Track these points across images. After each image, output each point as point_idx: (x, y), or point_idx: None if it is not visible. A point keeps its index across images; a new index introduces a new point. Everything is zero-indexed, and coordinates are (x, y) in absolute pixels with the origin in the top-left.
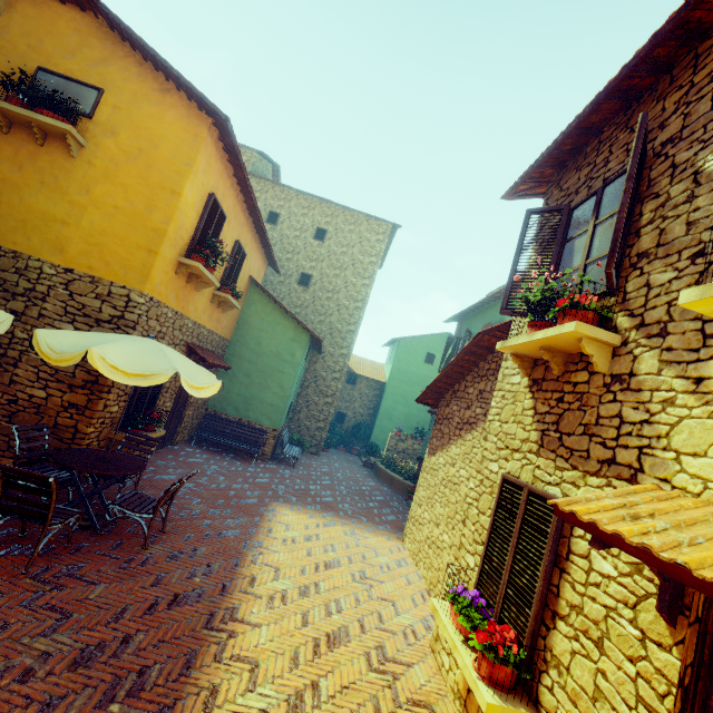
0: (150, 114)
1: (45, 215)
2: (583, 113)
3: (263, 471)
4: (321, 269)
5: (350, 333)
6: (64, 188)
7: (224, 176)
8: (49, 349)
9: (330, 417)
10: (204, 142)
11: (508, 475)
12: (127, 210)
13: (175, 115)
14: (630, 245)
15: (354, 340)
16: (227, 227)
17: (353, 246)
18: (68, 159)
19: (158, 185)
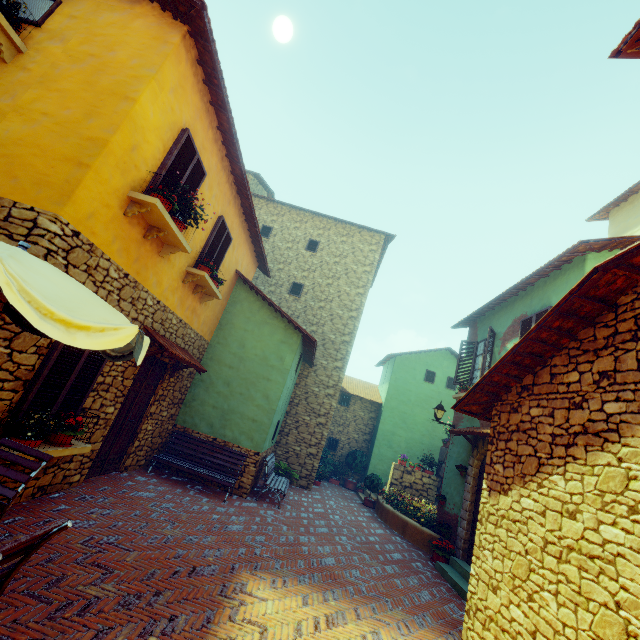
0: (113, 22)
1: None
2: None
3: (237, 512)
4: (313, 278)
5: (344, 344)
6: None
7: (204, 121)
8: None
9: (323, 440)
10: (175, 49)
11: None
12: (60, 117)
13: (143, 23)
14: None
15: (349, 351)
16: (208, 193)
17: (346, 256)
18: None
19: (108, 91)
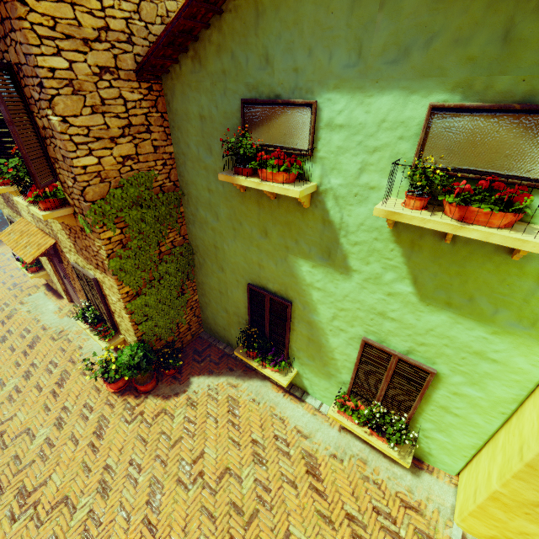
0: None
1: None
2: None
3: None
4: None
5: None
6: None
7: None
8: None
9: None
10: None
11: (7, 216)
12: None
13: None
14: None
15: None
16: None
17: None
18: None
19: None
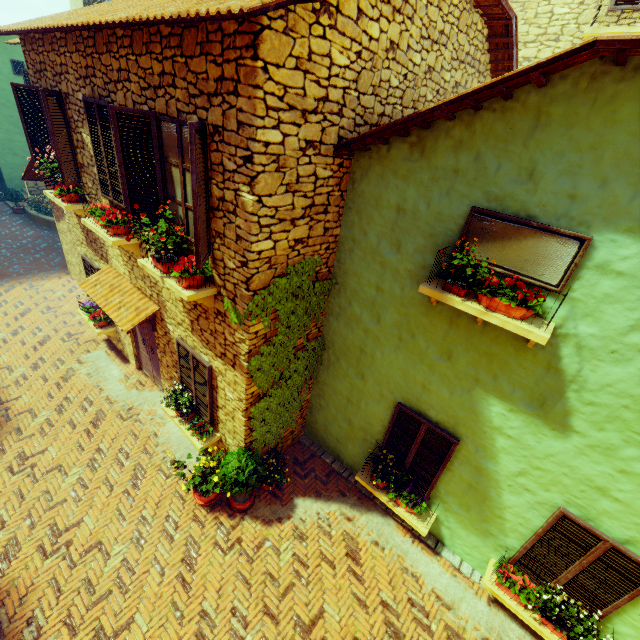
0: None
1: None
2: (6, 31)
3: None
4: None
5: None
6: None
7: None
8: None
9: None
10: None
11: (83, 256)
12: None
13: None
14: (76, 154)
15: None
16: None
17: None
18: None
19: None
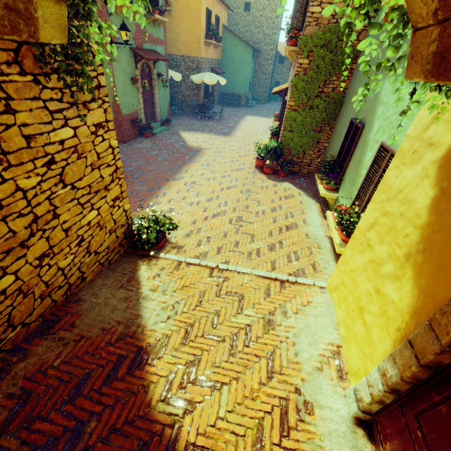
0: None
1: (171, 40)
2: None
3: (243, 110)
4: None
5: (274, 35)
6: (172, 29)
7: None
8: (195, 81)
9: (268, 85)
10: None
11: None
12: (189, 30)
13: None
14: None
15: (276, 38)
16: (212, 13)
17: None
18: (170, 17)
19: (194, 17)
